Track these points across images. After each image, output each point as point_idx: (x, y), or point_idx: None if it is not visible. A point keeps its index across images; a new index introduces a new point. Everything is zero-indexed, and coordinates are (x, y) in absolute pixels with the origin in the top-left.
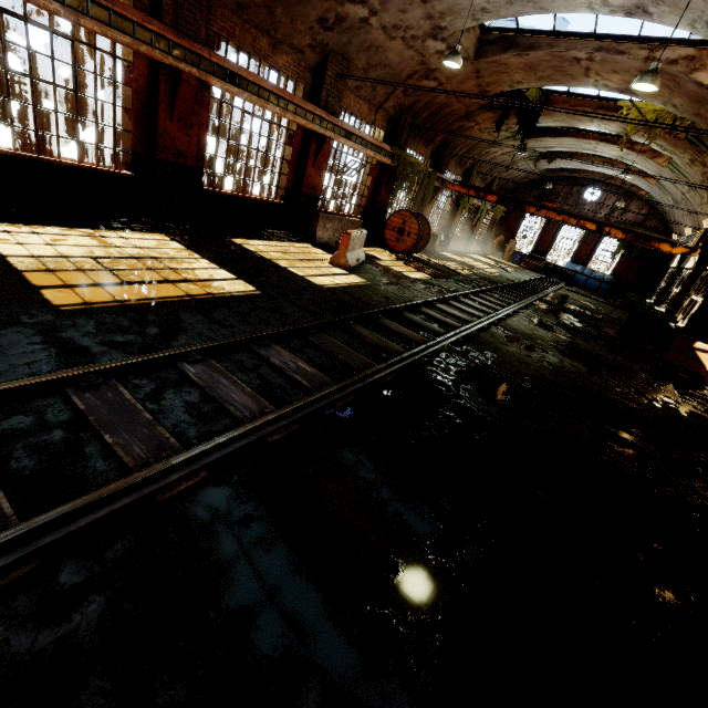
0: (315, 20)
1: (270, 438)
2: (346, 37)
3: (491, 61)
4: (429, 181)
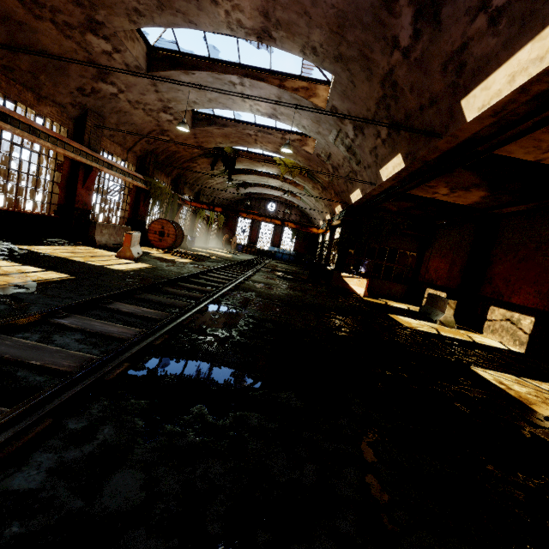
0: (75, 88)
1: (155, 343)
2: (101, 102)
3: (203, 130)
4: (174, 200)
